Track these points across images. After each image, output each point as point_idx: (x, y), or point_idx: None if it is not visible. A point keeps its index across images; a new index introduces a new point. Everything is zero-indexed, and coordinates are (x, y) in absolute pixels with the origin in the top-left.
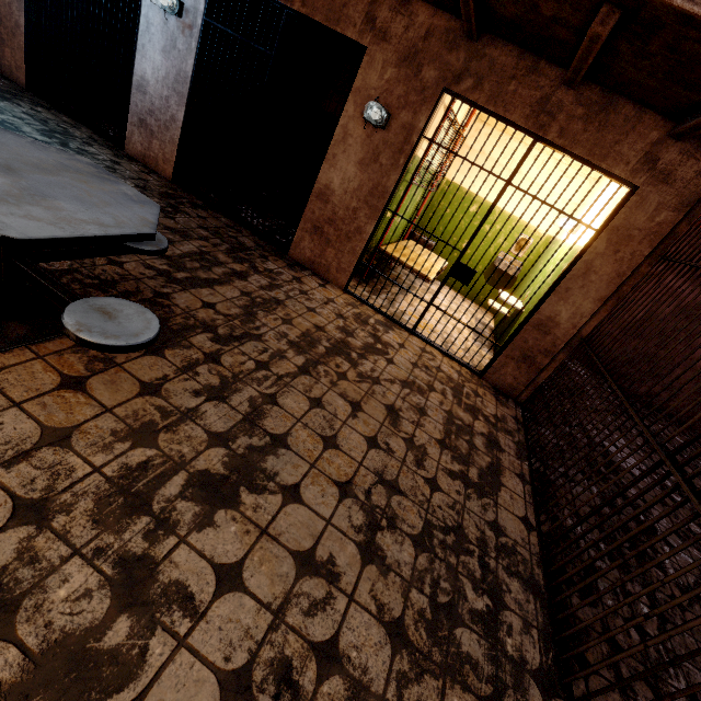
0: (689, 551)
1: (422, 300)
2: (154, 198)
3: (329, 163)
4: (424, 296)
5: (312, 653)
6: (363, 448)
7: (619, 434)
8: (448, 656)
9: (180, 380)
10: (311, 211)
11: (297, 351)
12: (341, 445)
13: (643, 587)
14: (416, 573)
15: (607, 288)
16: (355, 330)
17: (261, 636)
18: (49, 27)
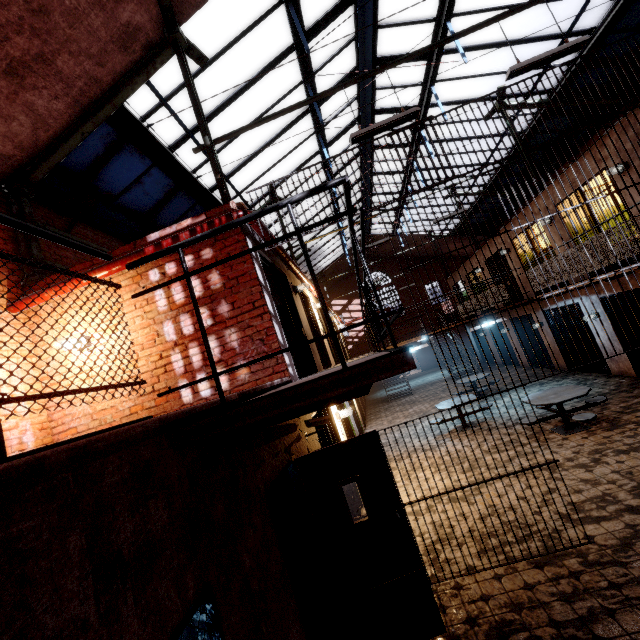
0: None
1: None
2: (623, 388)
3: None
4: None
5: (639, 472)
6: None
7: None
8: None
9: (617, 435)
10: None
11: None
12: None
13: None
14: None
15: None
16: None
17: (625, 468)
18: (568, 344)
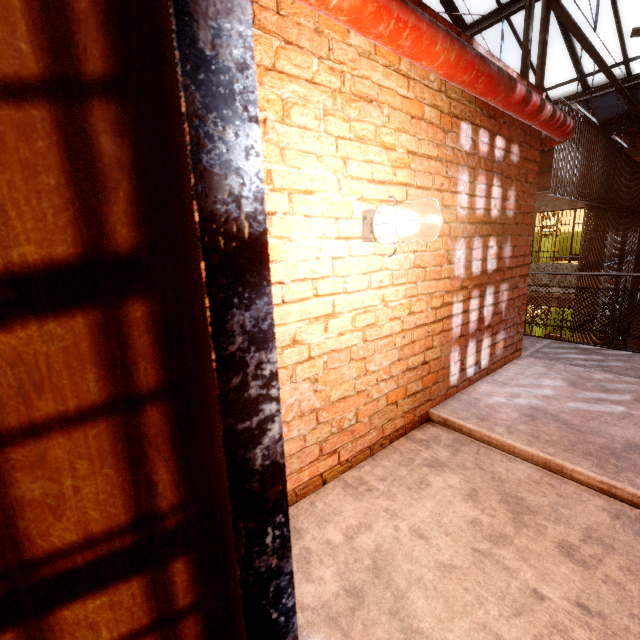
0: None
1: None
2: None
3: None
4: None
5: None
6: None
7: None
8: None
9: None
10: None
11: None
12: None
13: None
14: None
15: None
16: None
17: None
18: None
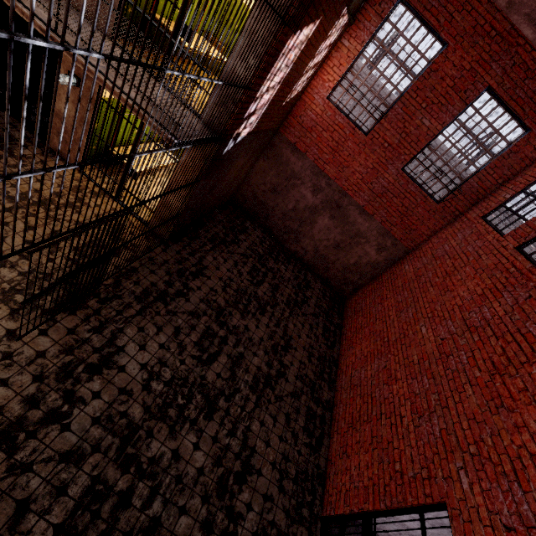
0: (199, 305)
1: (116, 183)
2: None
3: (58, 98)
4: (116, 181)
5: None
6: (20, 243)
7: (232, 264)
8: (6, 298)
9: None
10: (55, 123)
11: (10, 201)
12: (7, 240)
13: (143, 306)
14: (12, 280)
15: (185, 191)
16: (66, 194)
17: None
18: None
